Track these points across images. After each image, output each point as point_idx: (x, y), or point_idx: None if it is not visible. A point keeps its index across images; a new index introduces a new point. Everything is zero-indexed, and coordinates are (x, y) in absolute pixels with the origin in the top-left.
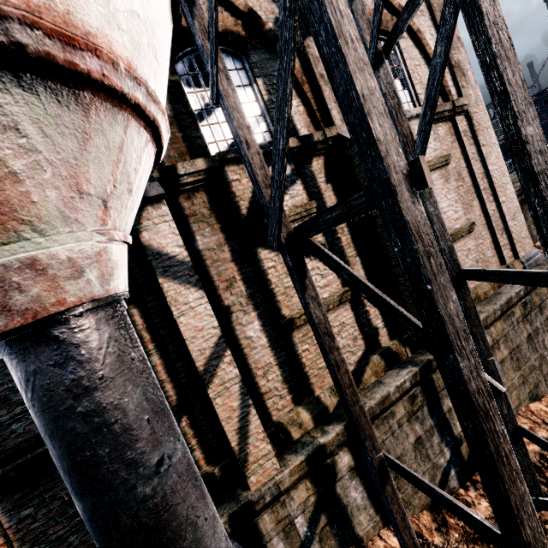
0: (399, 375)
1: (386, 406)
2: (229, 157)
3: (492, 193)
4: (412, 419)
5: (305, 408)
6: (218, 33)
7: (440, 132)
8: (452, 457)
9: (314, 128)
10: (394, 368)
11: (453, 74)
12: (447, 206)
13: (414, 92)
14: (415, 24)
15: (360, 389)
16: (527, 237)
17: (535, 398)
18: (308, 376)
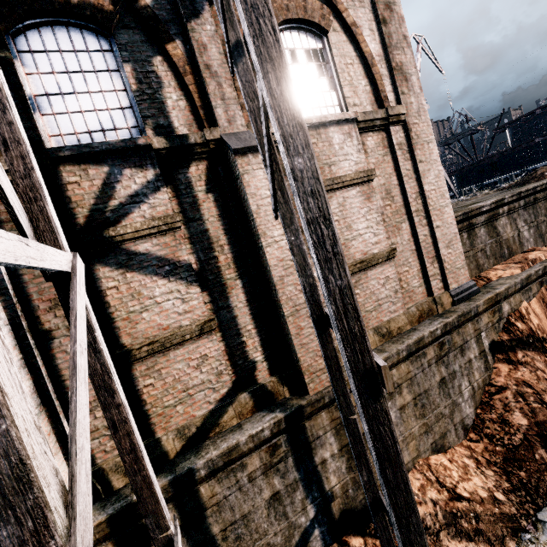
0: (261, 421)
1: (234, 457)
2: (62, 154)
3: (427, 216)
4: (270, 472)
5: None
6: (72, 5)
7: (369, 142)
8: (318, 515)
9: (198, 127)
10: (264, 410)
11: (393, 78)
12: (365, 228)
13: (342, 94)
14: (351, 16)
15: (215, 432)
16: (464, 268)
17: (440, 449)
18: (149, 415)
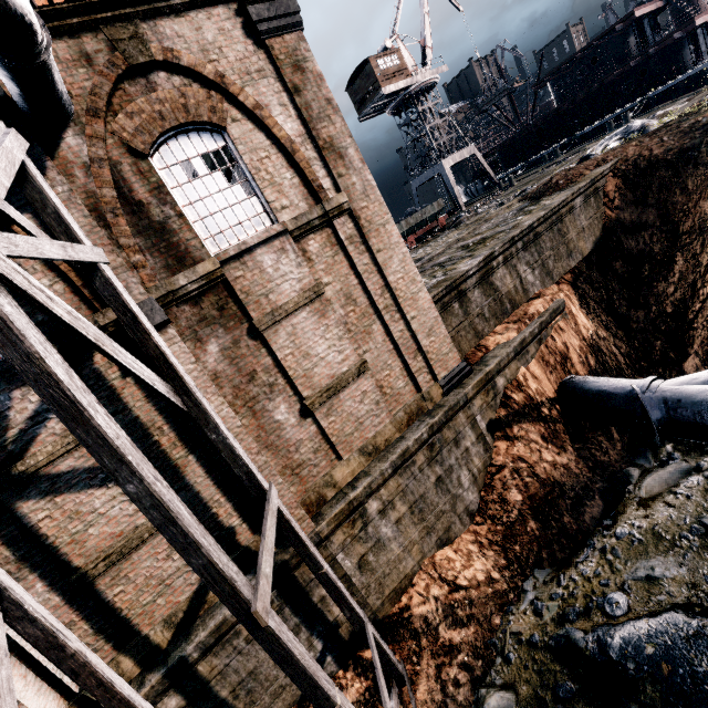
0: None
1: (225, 631)
2: None
3: (399, 309)
4: None
5: (128, 654)
6: None
7: (313, 247)
8: (328, 644)
9: (89, 307)
10: (251, 572)
11: (324, 159)
12: (326, 349)
13: (265, 199)
14: (250, 97)
15: (204, 609)
16: (452, 351)
17: (446, 543)
18: (129, 618)
